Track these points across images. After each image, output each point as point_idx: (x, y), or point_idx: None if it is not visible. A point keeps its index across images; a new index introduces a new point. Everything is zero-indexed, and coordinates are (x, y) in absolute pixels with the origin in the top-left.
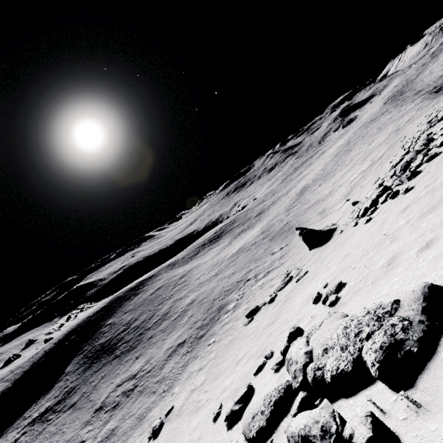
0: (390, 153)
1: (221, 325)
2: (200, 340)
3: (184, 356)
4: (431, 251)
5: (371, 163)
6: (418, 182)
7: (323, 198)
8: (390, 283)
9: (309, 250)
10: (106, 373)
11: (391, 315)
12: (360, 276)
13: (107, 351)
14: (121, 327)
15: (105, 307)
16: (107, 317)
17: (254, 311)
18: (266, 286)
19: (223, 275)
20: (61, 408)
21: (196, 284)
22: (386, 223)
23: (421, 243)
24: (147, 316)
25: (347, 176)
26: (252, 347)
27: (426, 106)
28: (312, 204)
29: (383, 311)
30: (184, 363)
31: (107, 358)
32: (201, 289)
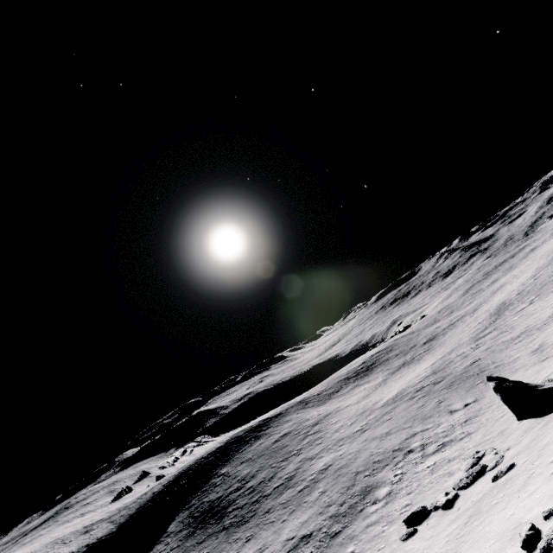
0: None
1: (366, 524)
2: (332, 541)
3: None
4: None
5: None
6: None
7: (539, 325)
8: None
9: (516, 419)
10: (210, 551)
11: None
12: None
13: (215, 516)
14: (235, 482)
15: (221, 448)
16: (222, 463)
17: (418, 515)
18: (439, 470)
19: (371, 434)
20: None
21: (333, 440)
22: None
23: None
24: (266, 475)
25: None
26: None
27: None
28: (518, 334)
29: None
30: None
31: (214, 527)
32: (340, 450)
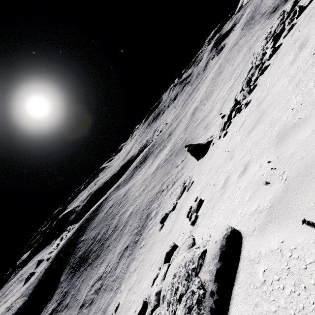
0: (245, 69)
1: (148, 231)
2: (136, 244)
3: (128, 258)
4: (244, 178)
5: (234, 79)
6: (253, 95)
7: (206, 115)
8: (219, 211)
9: (197, 161)
10: (84, 277)
11: (196, 275)
12: (210, 195)
13: (83, 261)
14: (90, 241)
15: (78, 229)
16: (81, 235)
17: (164, 218)
18: (172, 194)
19: (148, 190)
20: (60, 308)
21: (132, 200)
22: (232, 138)
23: (242, 166)
24: (105, 230)
25: (220, 94)
26: (159, 253)
27: (266, 24)
28: (200, 121)
29: (192, 267)
30: (127, 264)
31: (84, 266)
32: (135, 203)
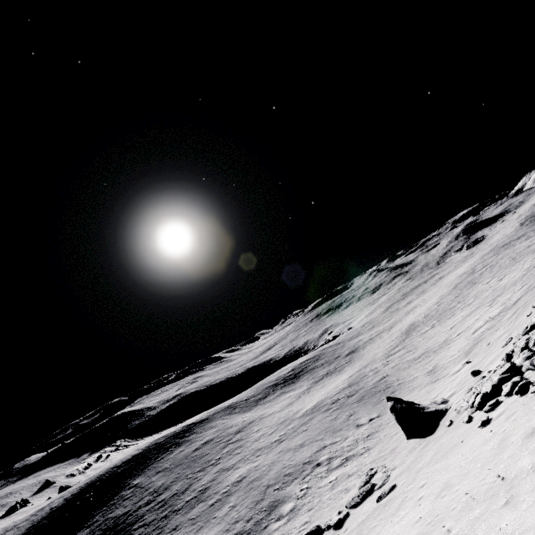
0: (528, 299)
1: None
2: None
3: None
4: None
5: (502, 307)
6: None
7: (435, 348)
8: None
9: (405, 437)
10: None
11: None
12: None
13: (118, 534)
14: (146, 495)
15: (138, 456)
16: (136, 473)
17: (312, 534)
18: (339, 486)
19: (287, 445)
20: None
21: (252, 450)
22: (506, 446)
23: None
24: (180, 487)
25: (470, 321)
26: None
27: None
28: (420, 354)
29: None
30: None
31: None
32: (256, 461)
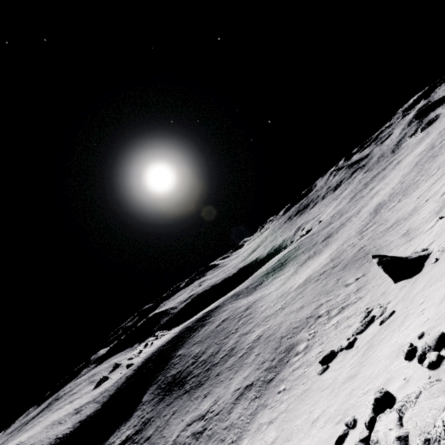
0: None
1: (291, 370)
2: (268, 385)
3: (252, 402)
4: None
5: None
6: None
7: (405, 216)
8: None
9: (393, 282)
10: (177, 408)
11: None
12: None
13: (178, 384)
14: (190, 359)
15: (176, 337)
16: (177, 347)
17: (329, 356)
18: (341, 325)
19: (290, 309)
20: (138, 439)
21: (261, 318)
22: None
23: None
24: (213, 350)
25: (436, 188)
26: (330, 405)
27: None
28: (391, 224)
29: None
30: (252, 411)
31: (178, 392)
32: (267, 324)
